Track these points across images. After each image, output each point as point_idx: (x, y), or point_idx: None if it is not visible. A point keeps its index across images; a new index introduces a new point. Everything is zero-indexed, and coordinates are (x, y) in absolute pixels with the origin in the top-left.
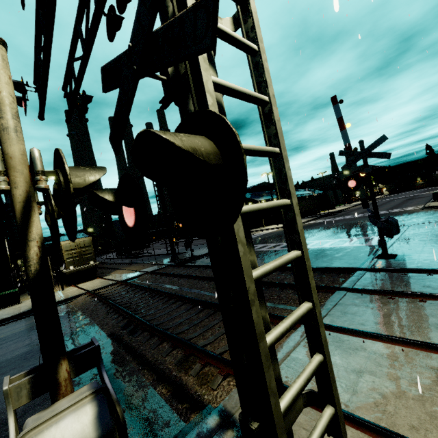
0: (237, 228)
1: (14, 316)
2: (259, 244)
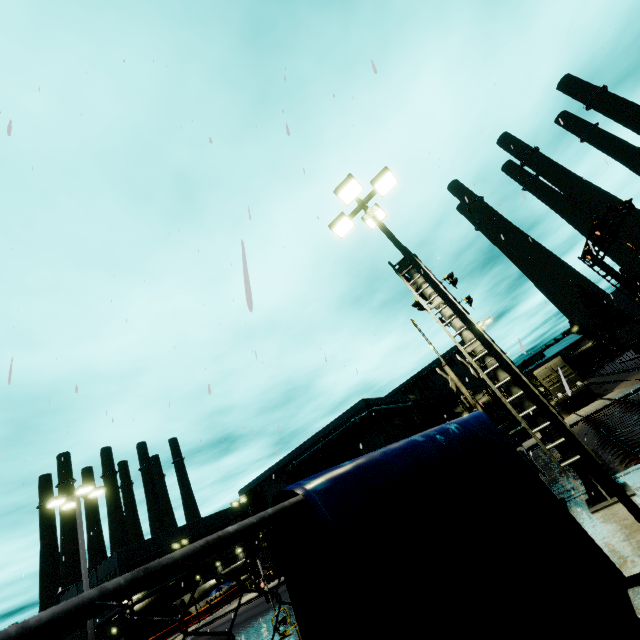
0: (508, 406)
1: (530, 447)
2: None
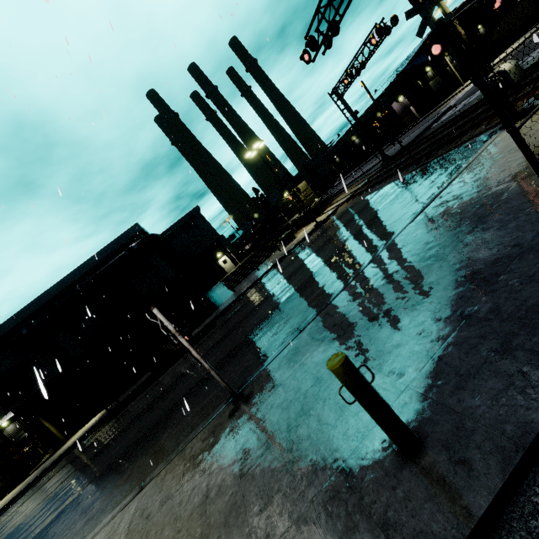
0: None
1: (311, 231)
2: (477, 92)
